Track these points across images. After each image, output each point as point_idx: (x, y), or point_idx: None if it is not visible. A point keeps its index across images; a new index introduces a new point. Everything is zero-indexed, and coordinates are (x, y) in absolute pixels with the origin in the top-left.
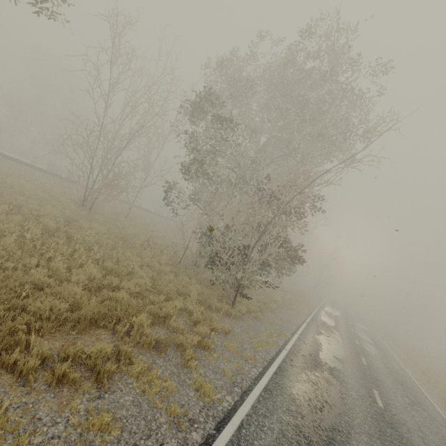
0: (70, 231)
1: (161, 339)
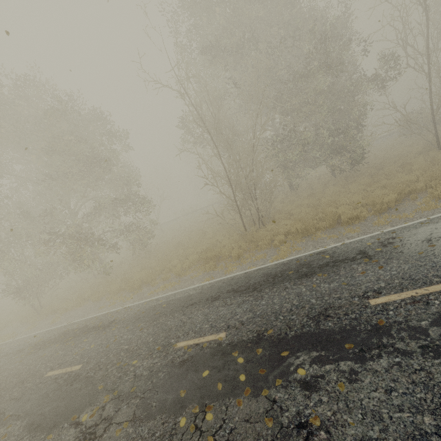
0: None
1: None
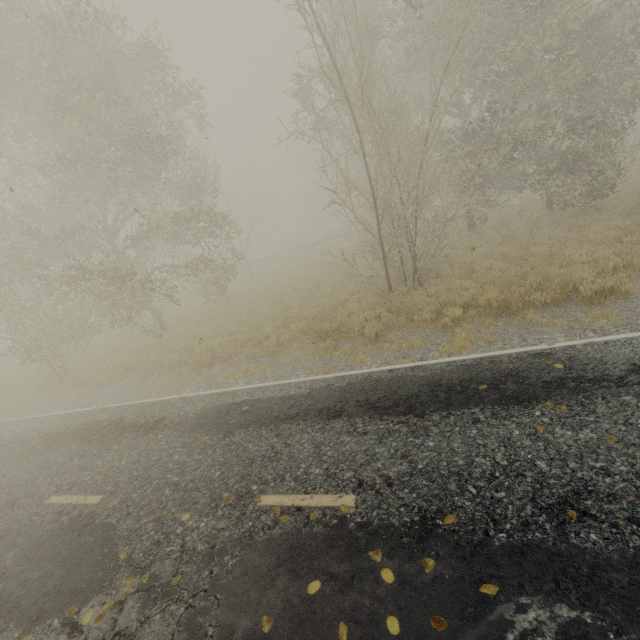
0: None
1: None
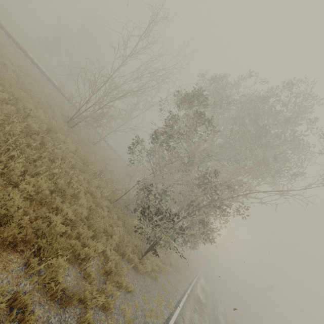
0: (45, 139)
1: (68, 285)
